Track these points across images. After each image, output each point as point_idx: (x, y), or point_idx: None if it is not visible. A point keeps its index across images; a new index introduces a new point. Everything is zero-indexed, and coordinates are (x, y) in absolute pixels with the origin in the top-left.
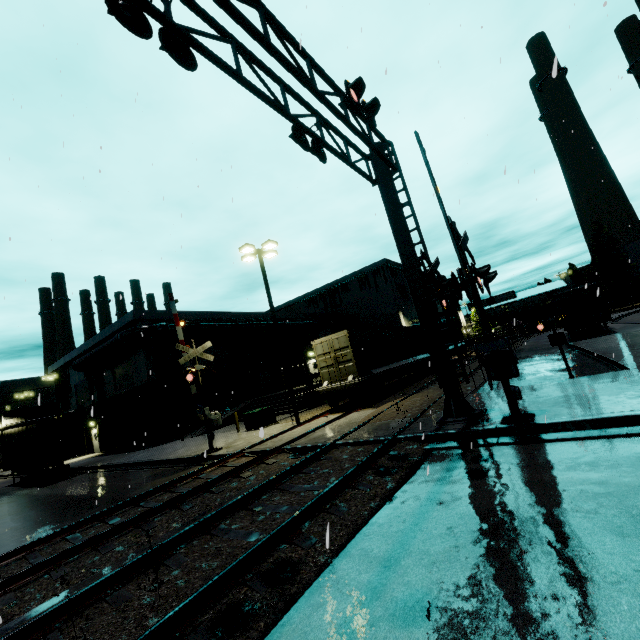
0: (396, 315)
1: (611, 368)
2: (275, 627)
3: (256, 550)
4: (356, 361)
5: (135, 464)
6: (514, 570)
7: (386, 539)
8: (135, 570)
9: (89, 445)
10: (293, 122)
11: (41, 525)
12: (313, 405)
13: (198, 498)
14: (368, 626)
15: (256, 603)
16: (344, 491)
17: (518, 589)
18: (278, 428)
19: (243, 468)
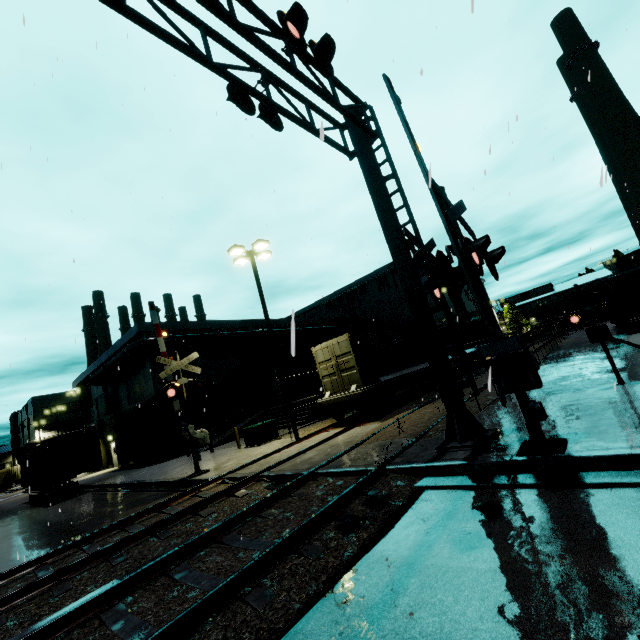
0: None
1: None
2: None
3: None
4: (359, 368)
5: (130, 485)
6: None
7: None
8: None
9: (109, 459)
10: (217, 72)
11: None
12: (324, 416)
13: (139, 546)
14: None
15: None
16: (286, 558)
17: None
18: (275, 445)
19: (206, 503)
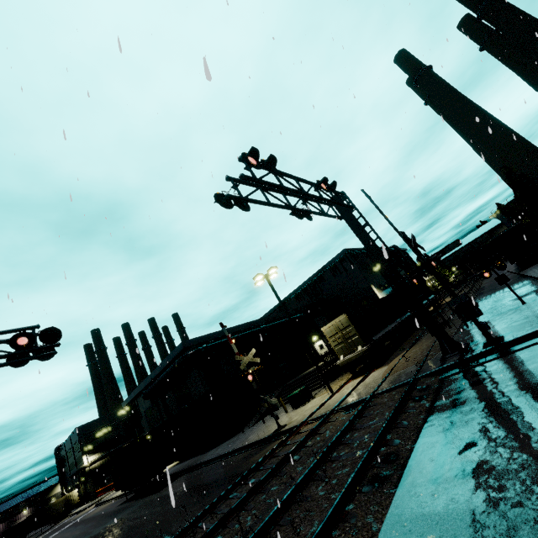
0: (369, 288)
1: None
2: (403, 475)
3: (370, 452)
4: (359, 334)
5: (221, 456)
6: (512, 415)
7: (439, 427)
8: (301, 486)
9: None
10: (295, 210)
11: (193, 504)
12: (333, 378)
13: (300, 452)
14: (449, 458)
15: (386, 471)
16: (399, 416)
17: (515, 421)
18: (318, 400)
19: (317, 428)
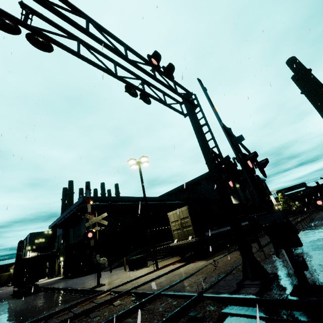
0: None
1: None
2: None
3: None
4: (193, 226)
5: (63, 289)
6: None
7: None
8: None
9: (59, 271)
10: (119, 79)
11: None
12: (175, 254)
13: None
14: None
15: None
16: None
17: None
18: (144, 271)
19: (95, 308)
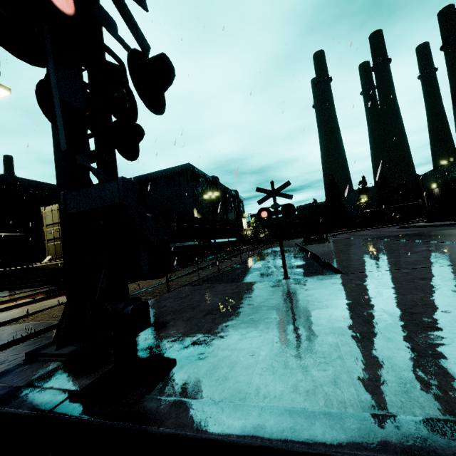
0: (191, 210)
1: (325, 269)
2: None
3: None
4: None
5: None
6: None
7: None
8: None
9: None
10: None
11: None
12: None
13: None
14: None
15: None
16: None
17: None
18: None
19: None
